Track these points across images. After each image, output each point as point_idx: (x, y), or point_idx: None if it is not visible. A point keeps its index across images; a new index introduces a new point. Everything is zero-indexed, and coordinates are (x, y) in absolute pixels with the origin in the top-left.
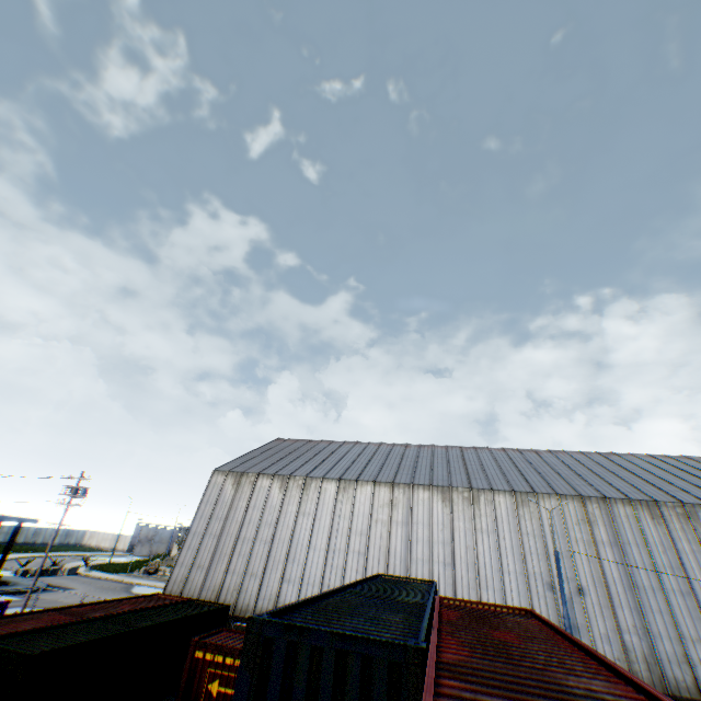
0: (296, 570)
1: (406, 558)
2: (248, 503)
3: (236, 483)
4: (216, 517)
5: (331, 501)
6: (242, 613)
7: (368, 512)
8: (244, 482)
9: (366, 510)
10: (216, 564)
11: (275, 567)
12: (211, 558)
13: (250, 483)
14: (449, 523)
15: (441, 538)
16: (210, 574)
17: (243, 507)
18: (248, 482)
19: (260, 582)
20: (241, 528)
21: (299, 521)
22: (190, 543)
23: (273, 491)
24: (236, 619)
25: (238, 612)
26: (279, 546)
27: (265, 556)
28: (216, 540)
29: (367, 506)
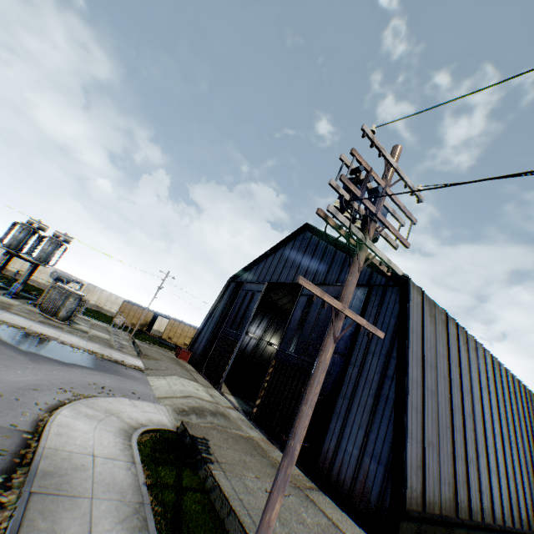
0: (492, 456)
1: (527, 449)
2: (450, 354)
3: (432, 315)
4: (427, 362)
5: (491, 377)
6: (475, 517)
7: (508, 398)
8: (438, 318)
9: (507, 396)
10: (443, 441)
11: (481, 452)
12: (437, 430)
13: (442, 323)
14: (532, 420)
15: (533, 433)
16: (442, 457)
17: (445, 357)
18: (441, 320)
19: (480, 472)
20: (450, 389)
21: (482, 395)
22: (412, 399)
23: (460, 345)
24: (472, 525)
25: (472, 516)
26: (478, 423)
27: (473, 436)
28: (435, 401)
29: (506, 392)
